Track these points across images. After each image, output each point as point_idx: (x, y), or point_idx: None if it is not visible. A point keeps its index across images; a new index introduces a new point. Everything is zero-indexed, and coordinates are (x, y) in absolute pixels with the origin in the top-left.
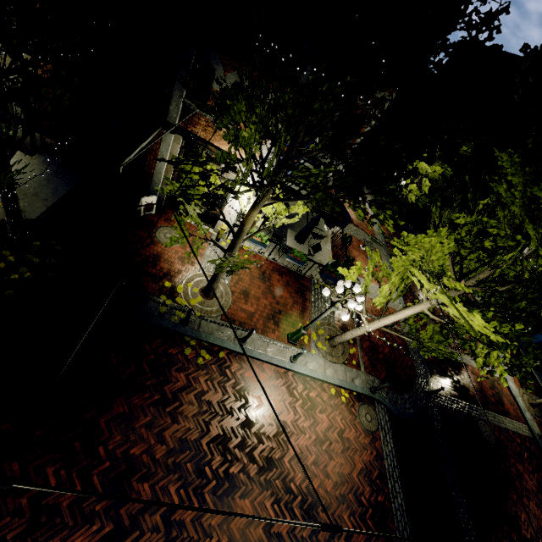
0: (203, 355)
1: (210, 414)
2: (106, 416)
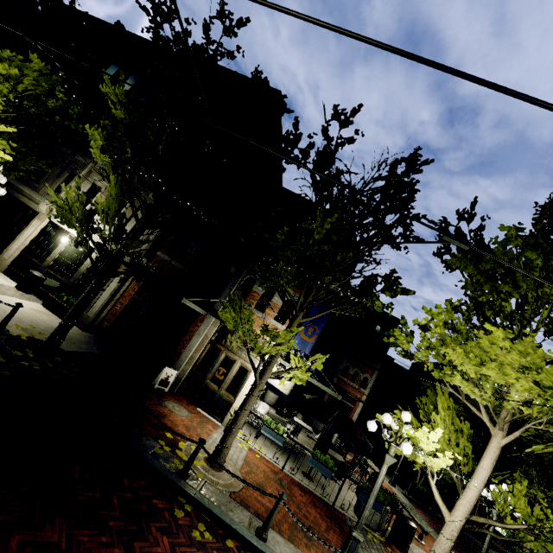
0: (201, 529)
1: None
2: (26, 534)
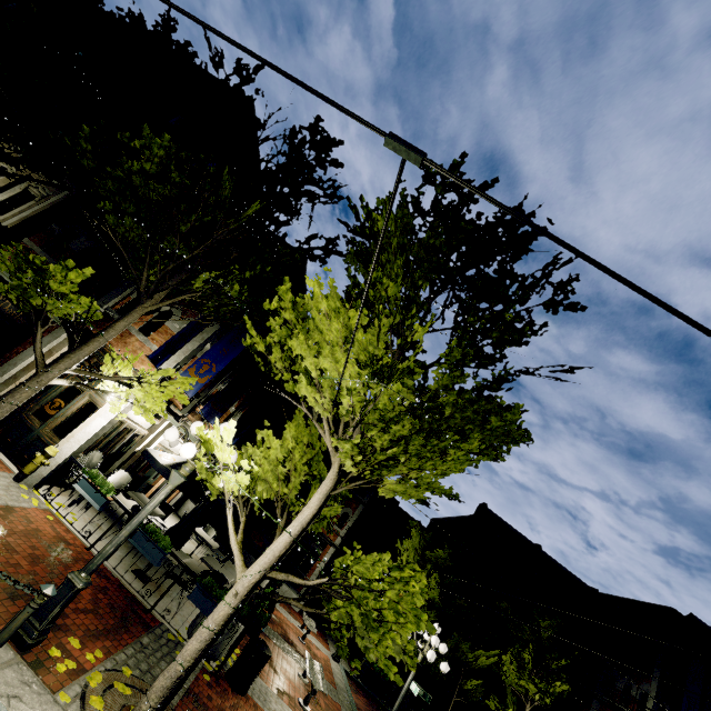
0: None
1: None
2: None
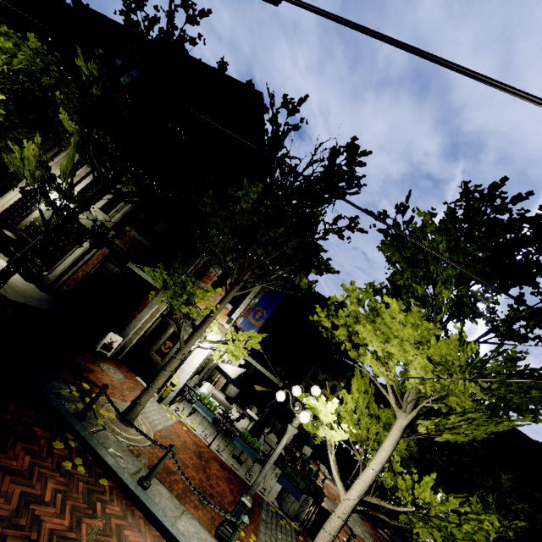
0: (77, 462)
1: (23, 538)
2: None
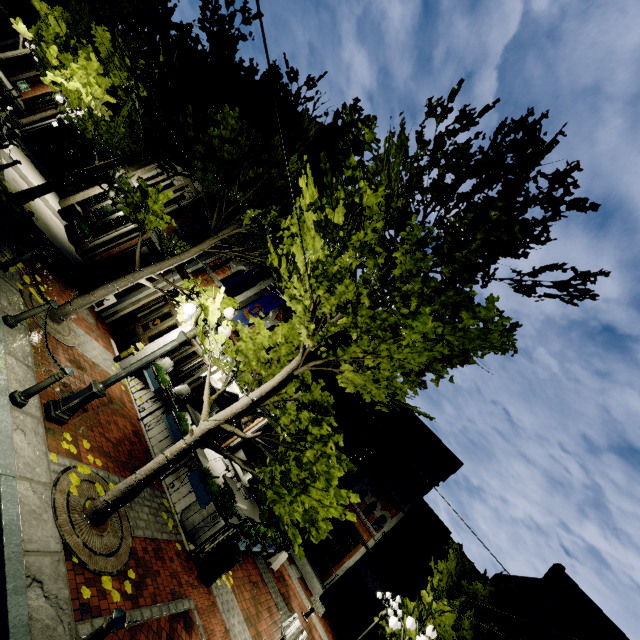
0: None
1: None
2: None
